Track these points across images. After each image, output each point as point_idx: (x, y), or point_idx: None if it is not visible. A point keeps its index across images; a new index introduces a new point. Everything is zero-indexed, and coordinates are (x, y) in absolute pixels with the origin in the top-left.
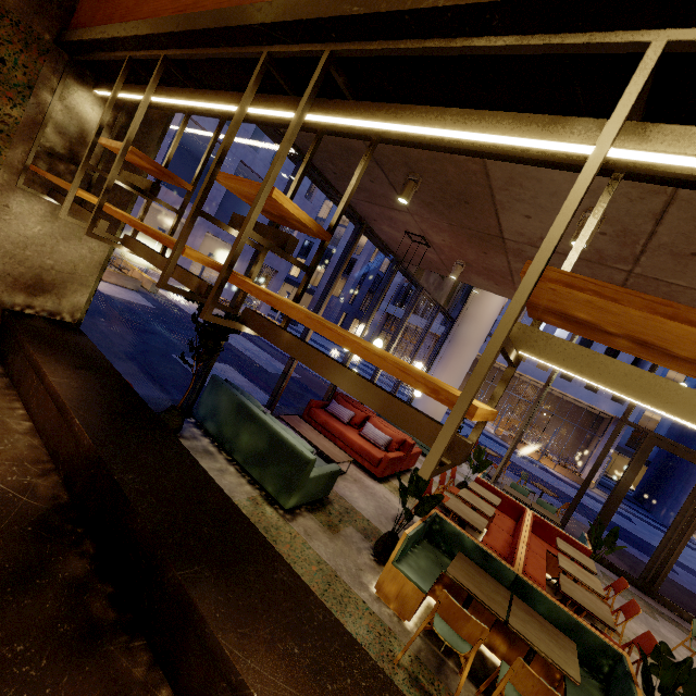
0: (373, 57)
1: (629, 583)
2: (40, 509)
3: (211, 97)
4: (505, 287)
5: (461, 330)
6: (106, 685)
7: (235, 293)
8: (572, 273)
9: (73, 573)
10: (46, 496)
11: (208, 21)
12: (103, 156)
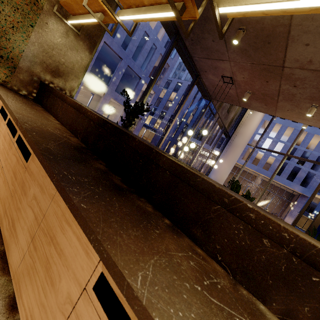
0: None
1: None
2: (74, 144)
3: None
4: (270, 106)
5: (235, 139)
6: (136, 208)
7: (140, 99)
8: None
9: (99, 167)
10: (75, 142)
11: None
12: None
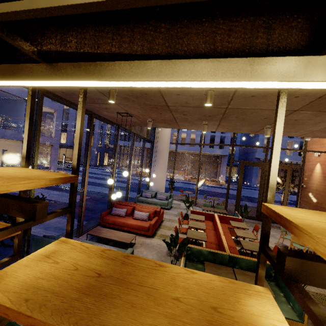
0: (46, 17)
1: (253, 220)
2: None
3: None
4: (173, 125)
5: (158, 146)
6: None
7: None
8: None
9: None
10: None
11: None
12: None
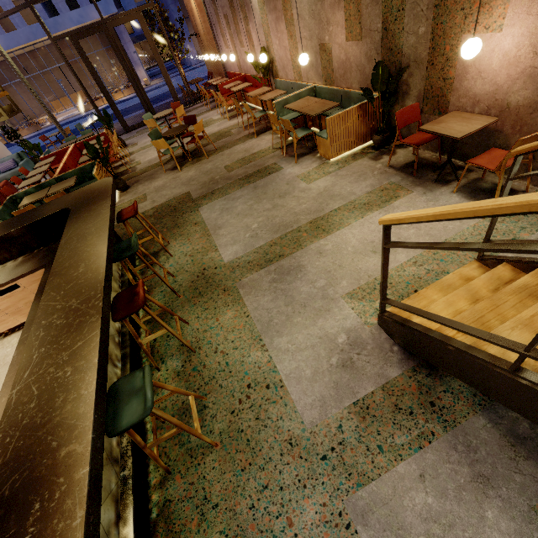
0: None
1: None
2: None
3: None
4: None
5: None
6: None
7: None
8: None
9: None
10: None
11: None
12: None
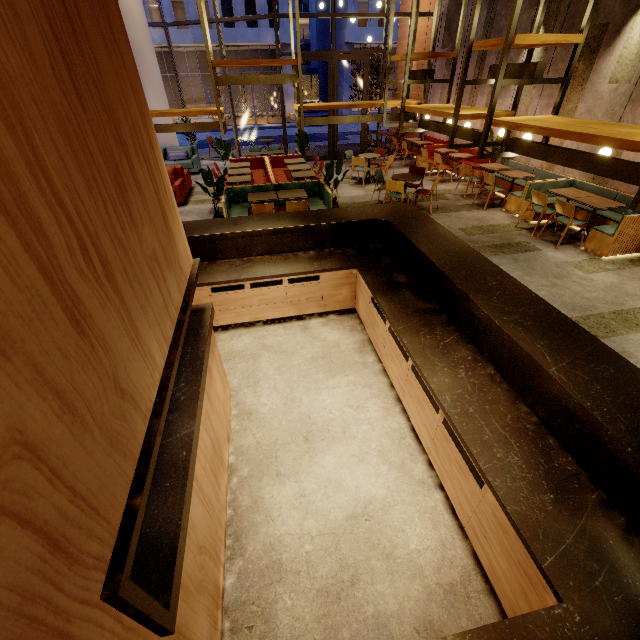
0: None
1: (326, 160)
2: None
3: None
4: None
5: None
6: None
7: None
8: (218, 61)
9: None
10: None
11: None
12: None
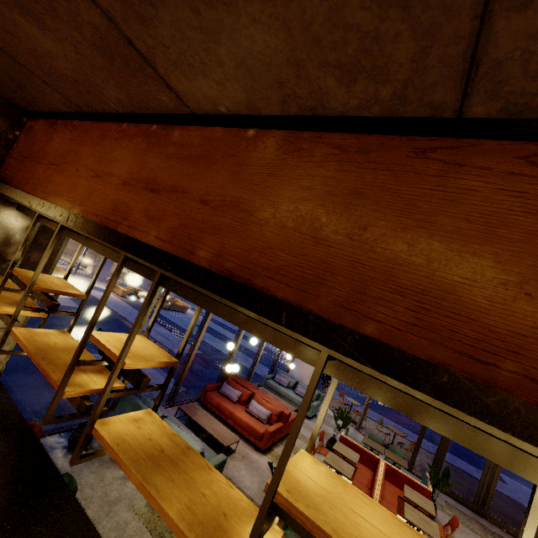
0: None
1: (467, 507)
2: None
3: (96, 248)
4: None
5: None
6: None
7: None
8: (290, 501)
9: None
10: None
11: (86, 227)
12: (24, 251)
